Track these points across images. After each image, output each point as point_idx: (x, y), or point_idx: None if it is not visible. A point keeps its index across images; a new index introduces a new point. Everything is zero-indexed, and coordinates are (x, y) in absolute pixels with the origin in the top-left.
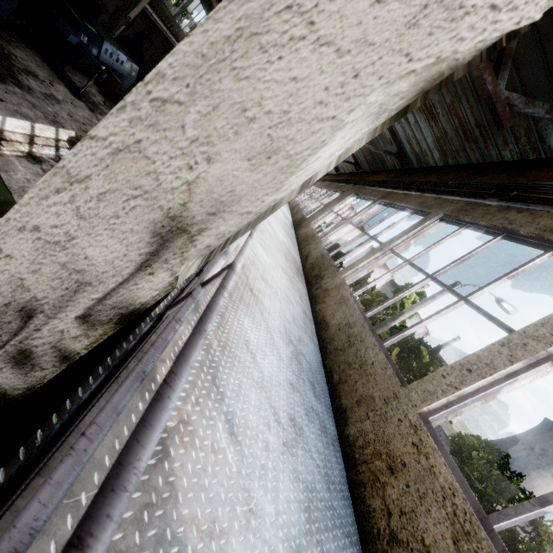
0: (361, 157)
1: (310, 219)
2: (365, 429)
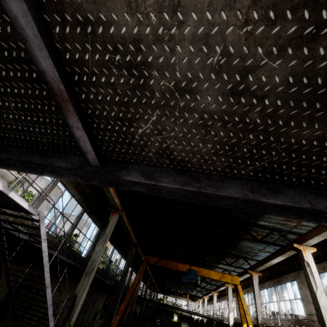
0: None
1: None
2: None
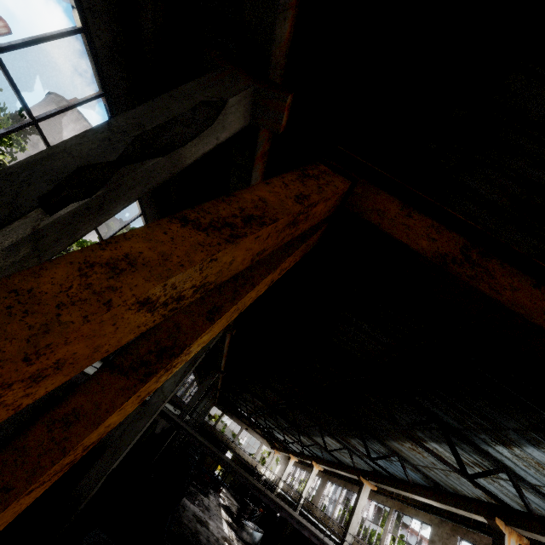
0: (319, 454)
1: (315, 504)
2: None
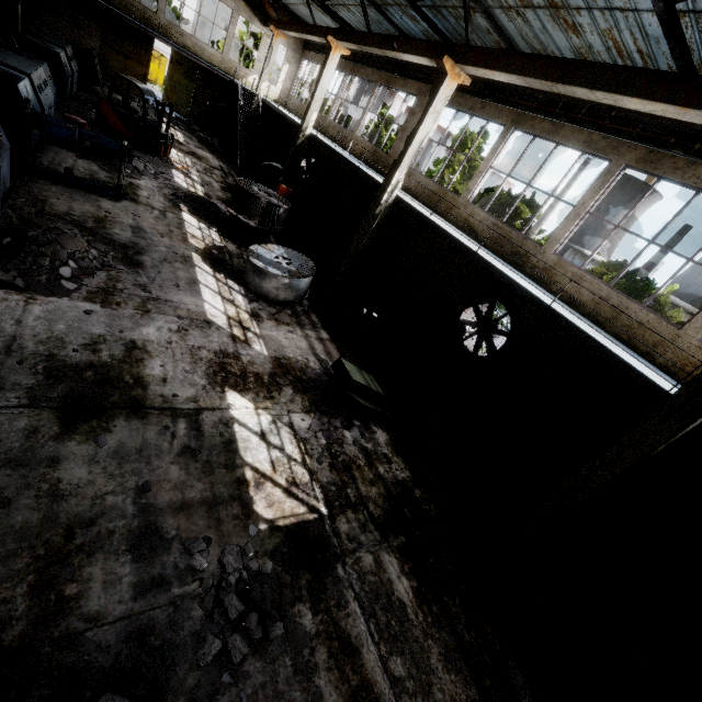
0: (414, 30)
1: None
2: (669, 357)
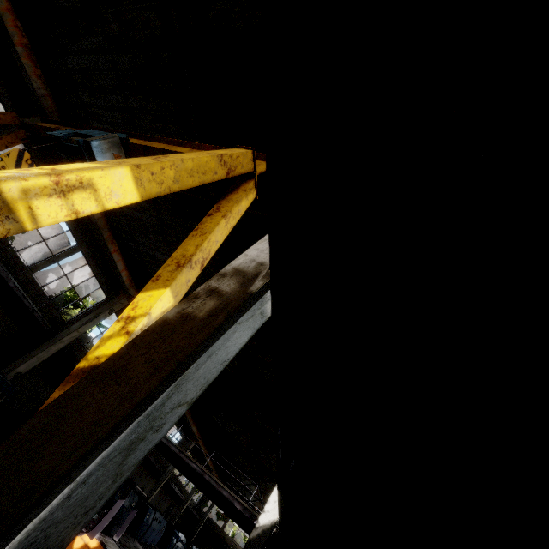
0: None
1: None
2: None
